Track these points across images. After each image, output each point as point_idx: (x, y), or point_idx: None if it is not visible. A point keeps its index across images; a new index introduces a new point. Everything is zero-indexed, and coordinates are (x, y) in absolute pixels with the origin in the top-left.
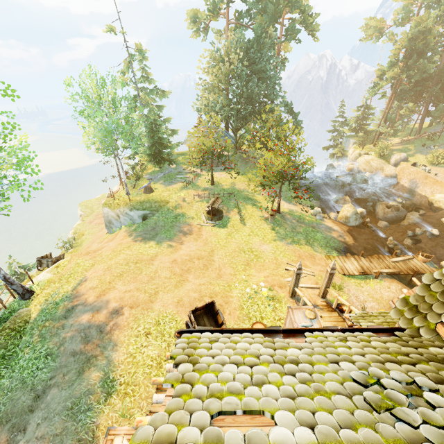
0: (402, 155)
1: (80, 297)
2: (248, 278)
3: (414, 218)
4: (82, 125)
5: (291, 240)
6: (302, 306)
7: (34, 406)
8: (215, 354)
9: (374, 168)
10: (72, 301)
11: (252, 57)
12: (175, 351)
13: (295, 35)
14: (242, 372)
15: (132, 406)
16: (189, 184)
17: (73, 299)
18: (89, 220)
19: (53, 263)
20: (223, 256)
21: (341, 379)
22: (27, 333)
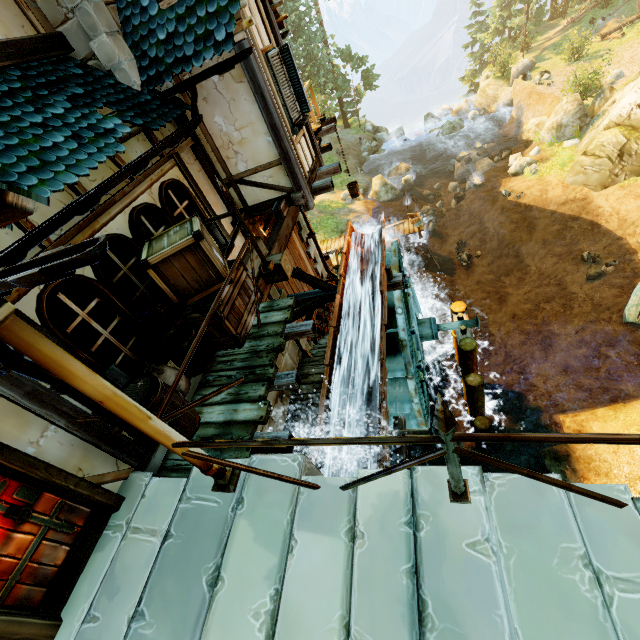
0: (520, 63)
1: None
2: None
3: (483, 168)
4: None
5: None
6: None
7: None
8: None
9: (491, 98)
10: None
11: None
12: None
13: None
14: None
15: None
16: None
17: None
18: None
19: None
20: None
21: None
22: None
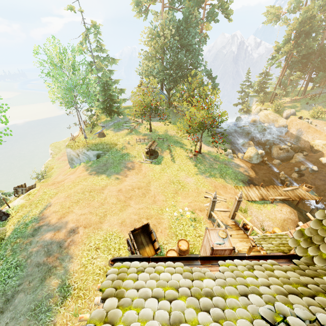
0: (292, 110)
1: (45, 219)
2: (176, 203)
3: (299, 158)
4: (48, 83)
5: (209, 174)
6: (217, 228)
7: (4, 308)
8: (140, 287)
9: (271, 120)
10: (38, 222)
11: (181, 34)
12: (105, 283)
13: (214, 17)
14: (162, 308)
15: (83, 307)
16: (132, 131)
17: (40, 220)
18: (57, 157)
19: (27, 191)
20: (157, 186)
21: (251, 315)
22: (2, 248)
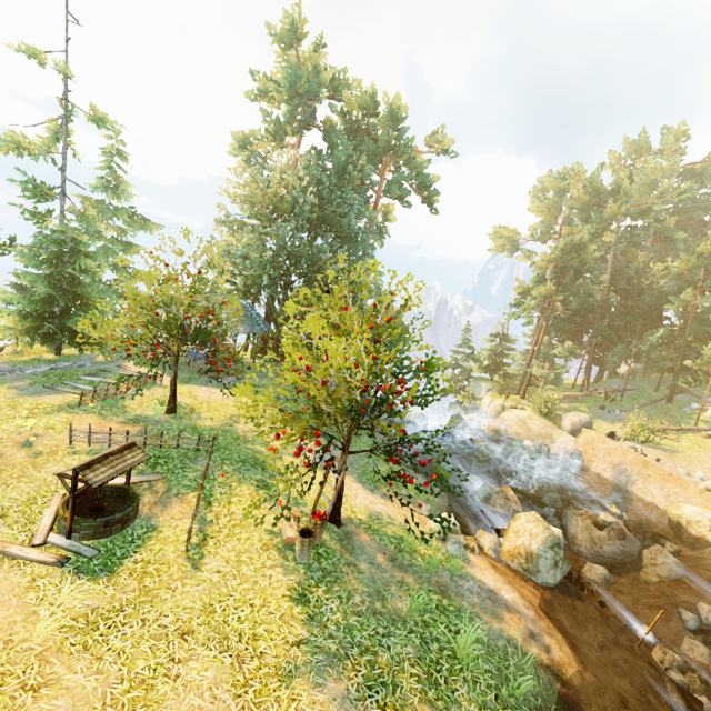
0: (583, 415)
1: None
2: None
3: (668, 565)
4: None
5: (362, 671)
6: None
7: None
8: None
9: (535, 433)
10: None
11: (326, 196)
12: None
13: (403, 198)
14: None
15: None
16: (95, 400)
17: None
18: None
19: None
20: None
21: None
22: None
